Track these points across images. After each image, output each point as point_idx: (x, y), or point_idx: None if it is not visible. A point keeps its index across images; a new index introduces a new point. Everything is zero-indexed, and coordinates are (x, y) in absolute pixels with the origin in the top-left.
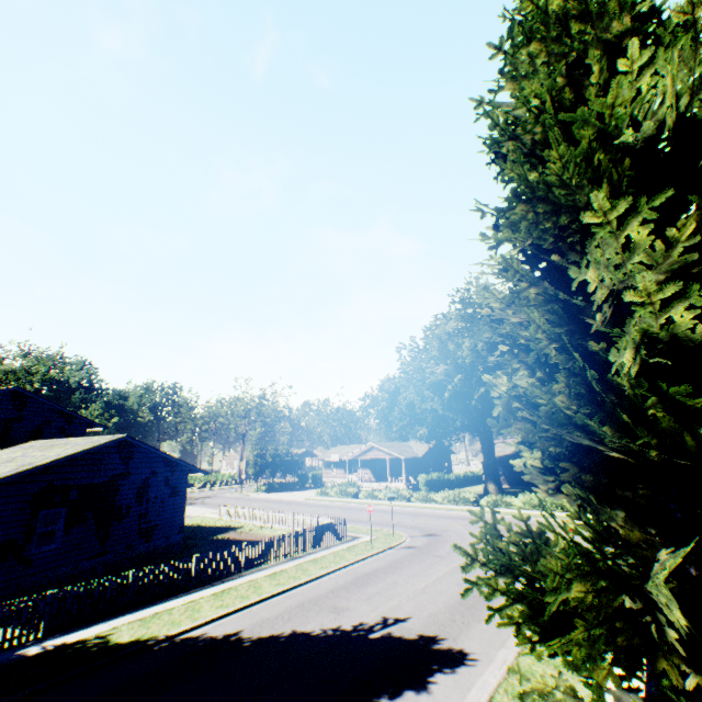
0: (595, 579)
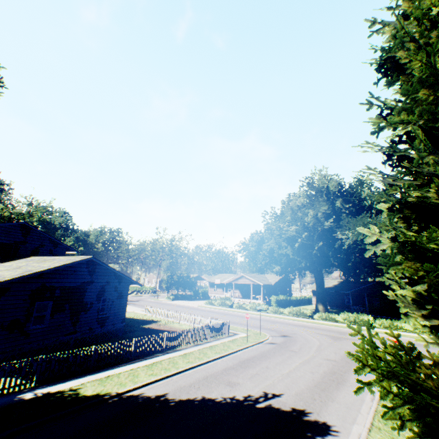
0: None
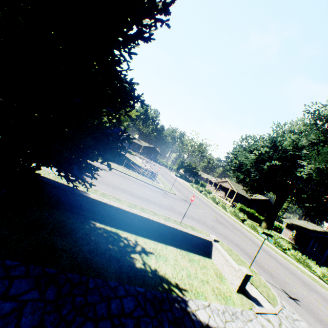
0: None
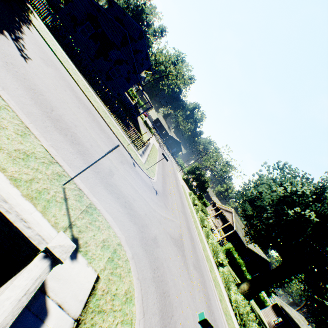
0: None
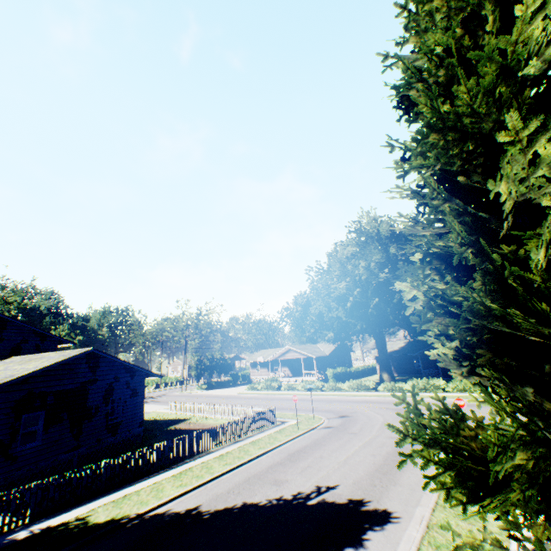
0: (534, 448)
